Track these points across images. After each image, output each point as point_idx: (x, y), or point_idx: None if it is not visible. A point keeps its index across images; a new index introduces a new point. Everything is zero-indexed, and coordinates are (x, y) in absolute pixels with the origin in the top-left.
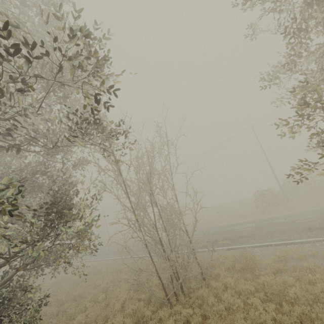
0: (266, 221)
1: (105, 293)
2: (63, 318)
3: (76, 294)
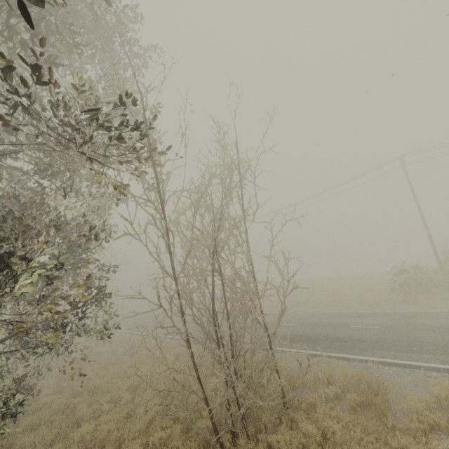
0: (408, 319)
1: (133, 393)
2: (62, 424)
3: (97, 383)
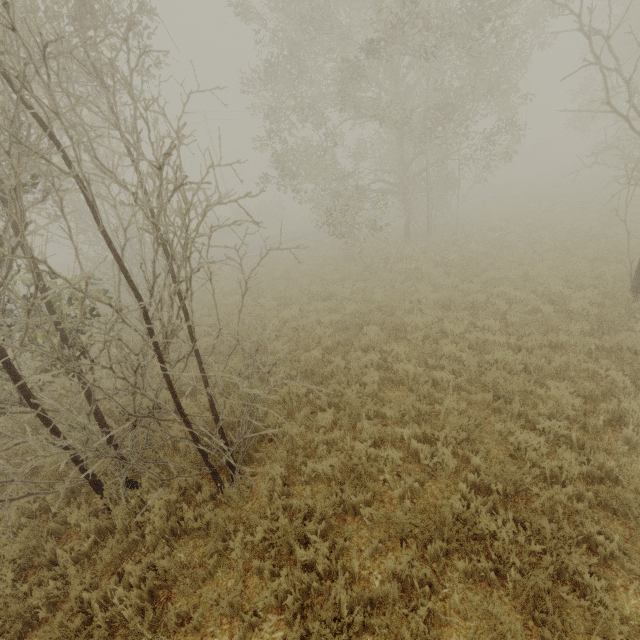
0: (219, 249)
1: None
2: None
3: None
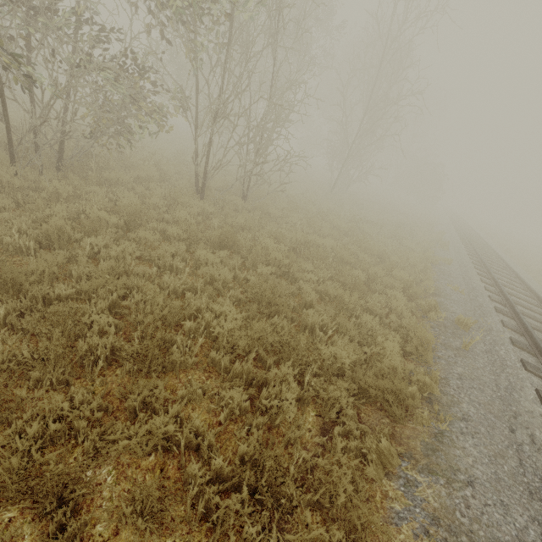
0: None
1: None
2: None
3: None
